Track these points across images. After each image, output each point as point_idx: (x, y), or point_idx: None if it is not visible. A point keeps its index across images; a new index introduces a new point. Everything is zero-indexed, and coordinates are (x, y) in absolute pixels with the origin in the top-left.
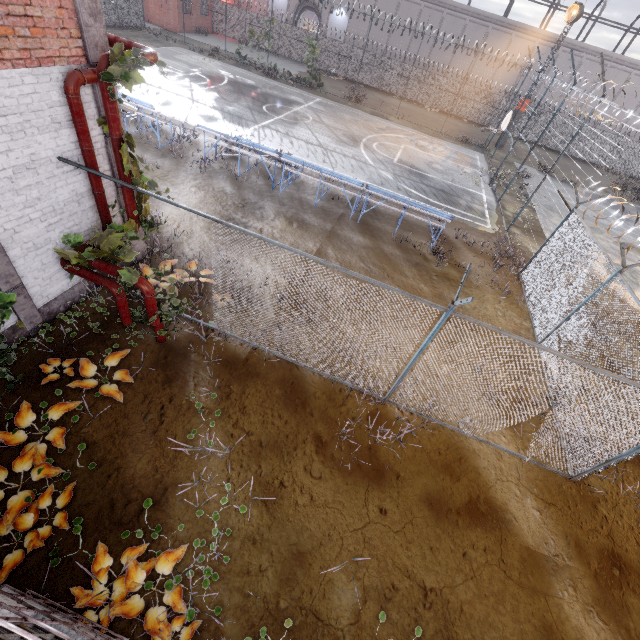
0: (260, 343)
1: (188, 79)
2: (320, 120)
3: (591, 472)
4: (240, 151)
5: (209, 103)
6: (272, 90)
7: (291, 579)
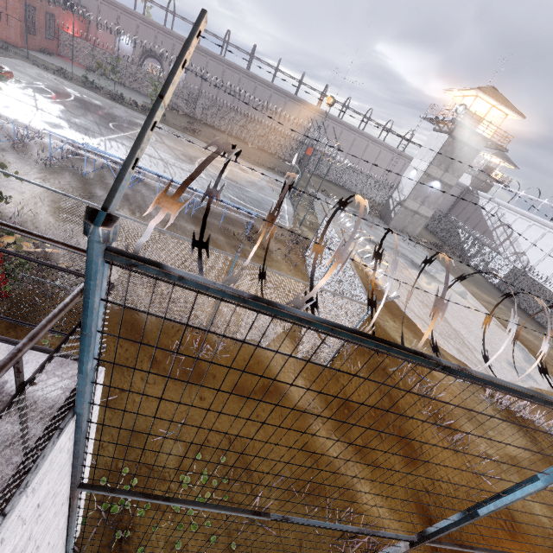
0: None
1: (31, 89)
2: (162, 141)
3: (333, 358)
4: (86, 154)
5: (55, 113)
6: (119, 112)
7: (129, 449)
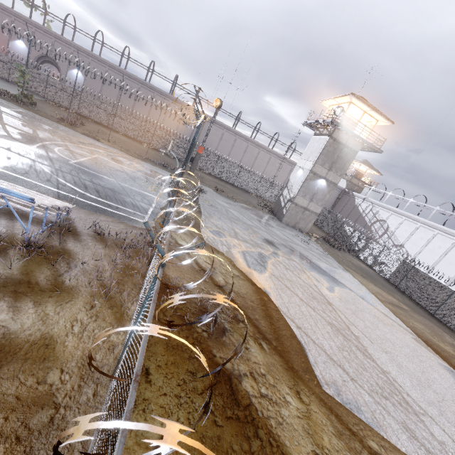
0: None
1: None
2: None
3: None
4: None
5: None
6: None
7: None
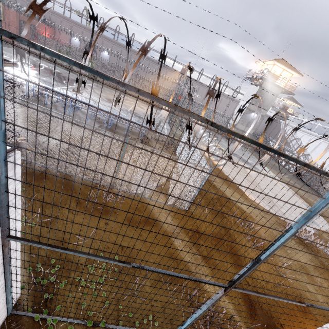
0: (50, 165)
1: (19, 63)
2: (94, 91)
3: (190, 205)
4: (47, 93)
5: (32, 74)
6: (69, 76)
7: None
